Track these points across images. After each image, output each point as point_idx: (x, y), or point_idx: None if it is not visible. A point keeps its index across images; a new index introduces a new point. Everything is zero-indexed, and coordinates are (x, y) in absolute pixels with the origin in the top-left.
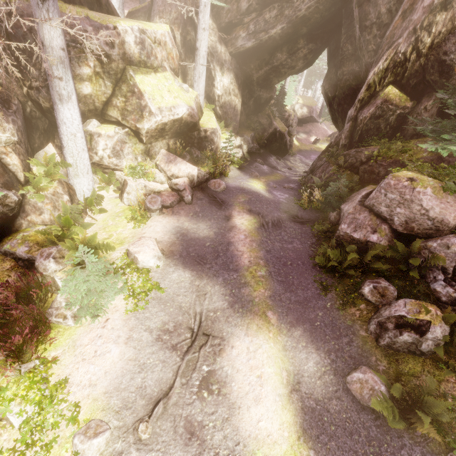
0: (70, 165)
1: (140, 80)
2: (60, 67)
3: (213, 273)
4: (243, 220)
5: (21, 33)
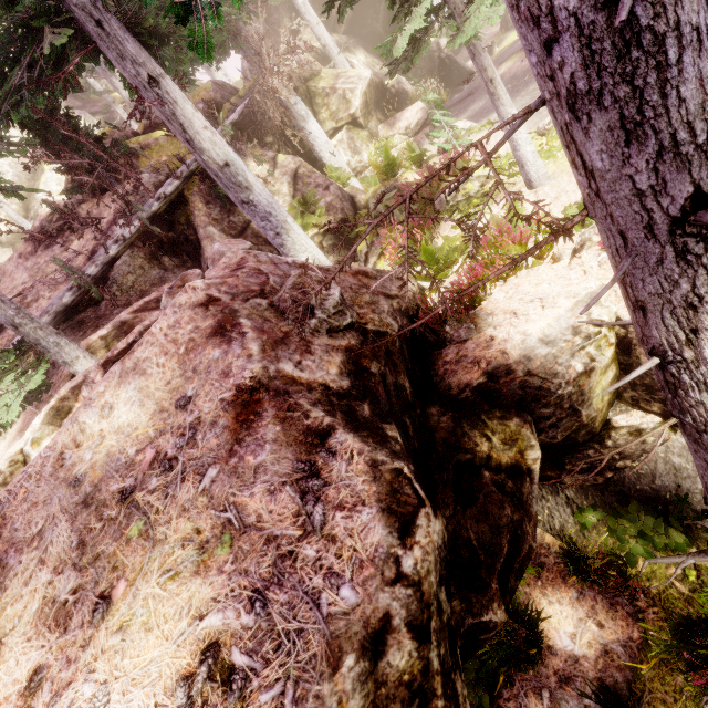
0: (342, 167)
1: (323, 83)
2: (290, 95)
3: (523, 88)
4: (504, 67)
5: (248, 121)
